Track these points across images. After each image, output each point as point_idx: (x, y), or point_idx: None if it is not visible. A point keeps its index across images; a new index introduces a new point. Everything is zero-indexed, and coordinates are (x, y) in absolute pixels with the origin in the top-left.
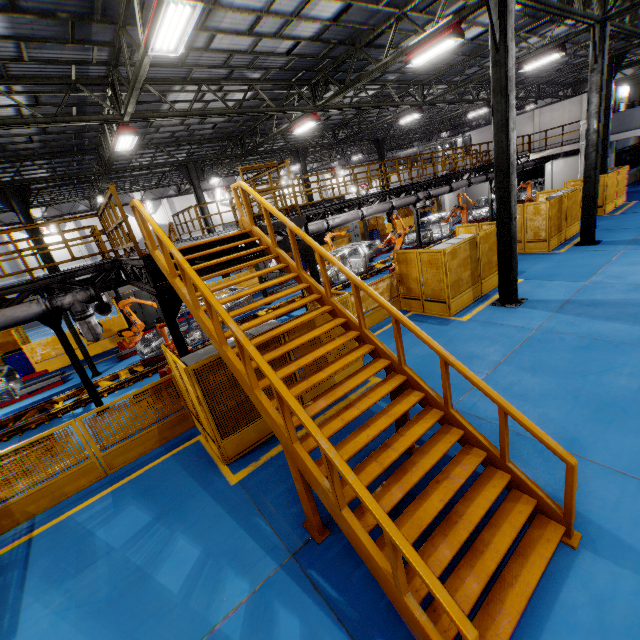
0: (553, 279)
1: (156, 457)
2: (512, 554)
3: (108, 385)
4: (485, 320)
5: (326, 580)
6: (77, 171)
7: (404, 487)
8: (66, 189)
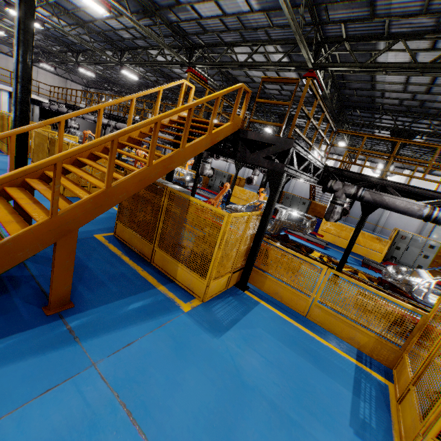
0: None
1: None
2: None
3: None
4: None
5: None
6: None
7: None
8: (337, 136)
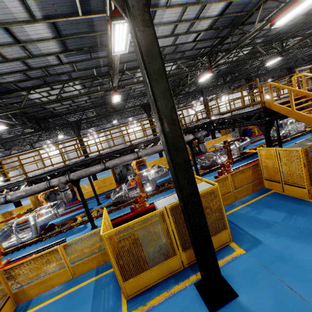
0: None
1: (256, 196)
2: None
3: None
4: None
5: None
6: None
7: None
8: None
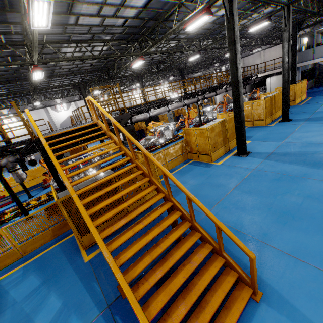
0: (266, 140)
1: (50, 245)
2: (222, 307)
3: (34, 204)
4: (229, 164)
5: (123, 322)
6: (22, 90)
7: (163, 270)
8: (18, 99)
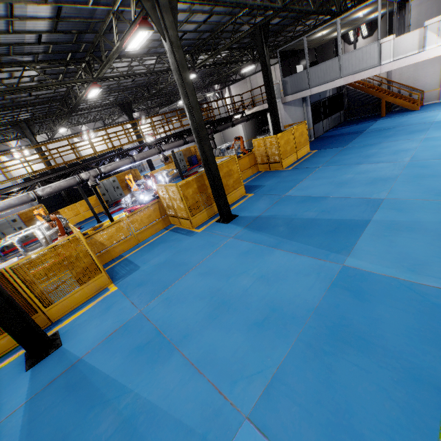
0: (131, 294)
1: None
2: None
3: None
4: None
5: None
6: None
7: None
8: None
